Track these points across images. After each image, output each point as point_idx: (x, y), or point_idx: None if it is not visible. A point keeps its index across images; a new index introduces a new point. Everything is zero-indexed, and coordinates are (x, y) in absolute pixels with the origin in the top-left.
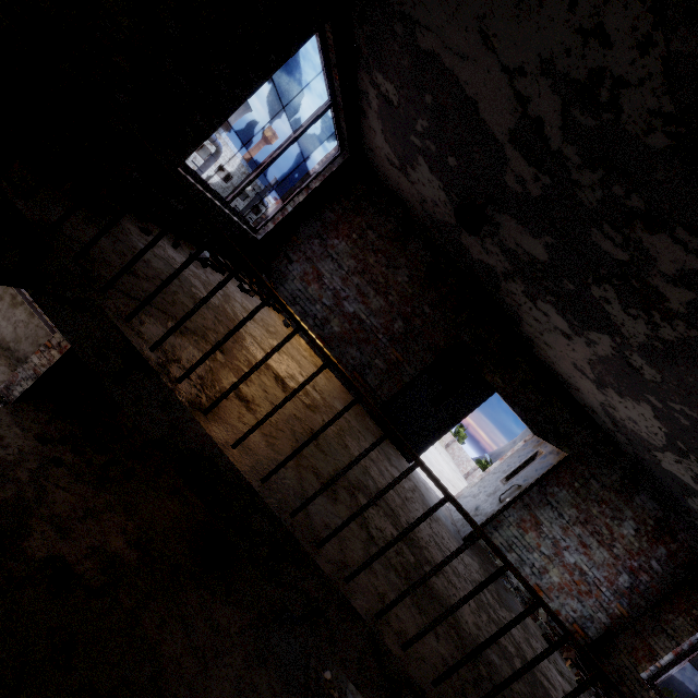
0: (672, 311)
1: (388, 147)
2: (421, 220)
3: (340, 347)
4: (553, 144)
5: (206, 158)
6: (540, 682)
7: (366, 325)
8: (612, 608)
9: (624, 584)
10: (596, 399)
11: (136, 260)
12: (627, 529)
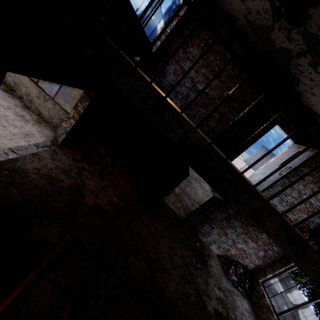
0: None
1: None
2: (241, 28)
3: (196, 108)
4: None
5: None
6: None
7: (209, 95)
8: None
9: None
10: None
11: (153, 44)
12: None
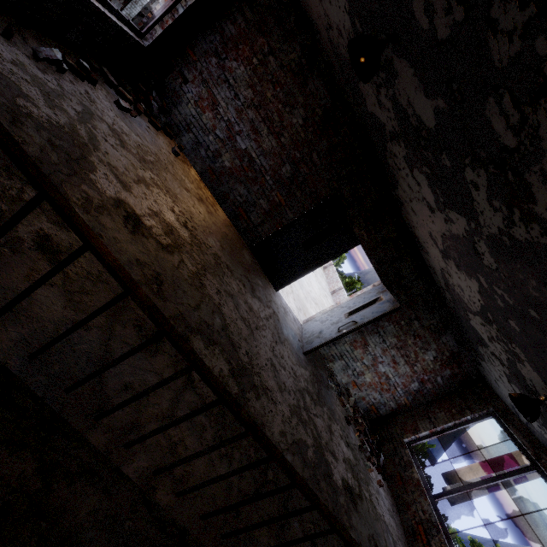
0: (534, 214)
1: None
2: (326, 53)
3: (229, 183)
4: None
5: None
6: (325, 460)
7: (256, 165)
8: (401, 400)
9: (414, 388)
10: (438, 264)
11: None
12: (429, 356)
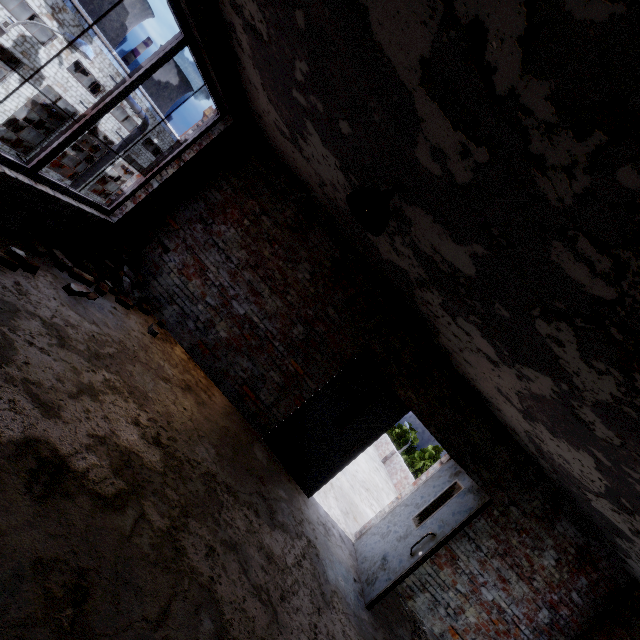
0: None
1: (274, 110)
2: (324, 207)
3: (228, 356)
4: (501, 81)
5: (132, 130)
6: None
7: (260, 330)
8: None
9: (544, 620)
10: (520, 425)
11: None
12: (548, 559)
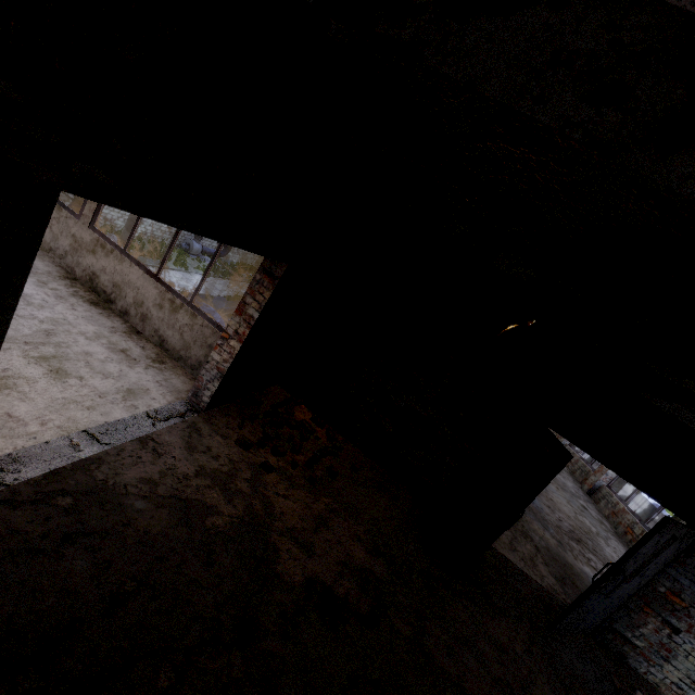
0: None
1: None
2: None
3: None
4: None
5: None
6: None
7: None
8: None
9: None
10: None
11: None
12: None
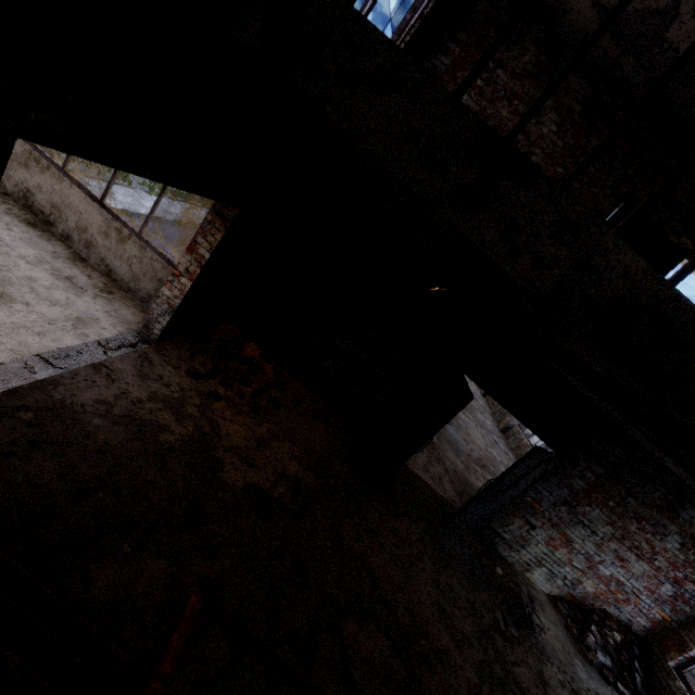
0: None
1: None
2: (579, 33)
3: None
4: None
5: None
6: None
7: None
8: None
9: None
10: None
11: None
12: None
